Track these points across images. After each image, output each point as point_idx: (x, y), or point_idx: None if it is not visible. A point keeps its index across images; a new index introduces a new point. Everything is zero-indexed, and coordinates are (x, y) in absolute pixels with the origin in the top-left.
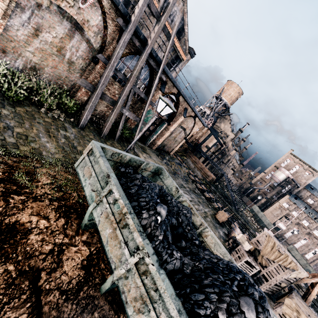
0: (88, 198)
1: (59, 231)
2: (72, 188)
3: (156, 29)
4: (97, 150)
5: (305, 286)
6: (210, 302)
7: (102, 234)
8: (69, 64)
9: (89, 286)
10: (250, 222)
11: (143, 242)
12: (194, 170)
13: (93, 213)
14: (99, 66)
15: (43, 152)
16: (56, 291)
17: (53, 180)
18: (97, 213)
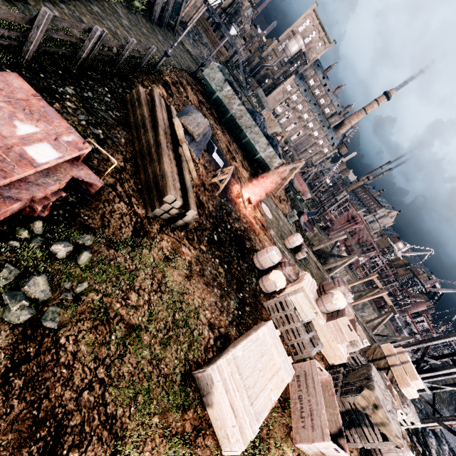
0: (215, 90)
1: (207, 103)
2: (195, 85)
3: None
4: (217, 68)
5: (281, 150)
6: (254, 116)
7: (224, 103)
8: None
9: (220, 119)
10: (255, 107)
11: (241, 102)
12: (208, 45)
13: (219, 96)
14: None
15: (173, 62)
16: (217, 119)
17: (193, 81)
18: (220, 95)
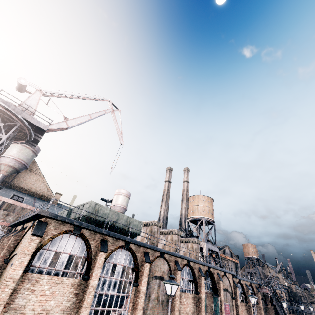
0: None
1: None
2: None
3: (267, 280)
4: None
5: None
6: None
7: None
8: (265, 312)
9: None
10: None
11: None
12: None
13: None
14: (269, 305)
15: None
16: None
17: None
18: None
